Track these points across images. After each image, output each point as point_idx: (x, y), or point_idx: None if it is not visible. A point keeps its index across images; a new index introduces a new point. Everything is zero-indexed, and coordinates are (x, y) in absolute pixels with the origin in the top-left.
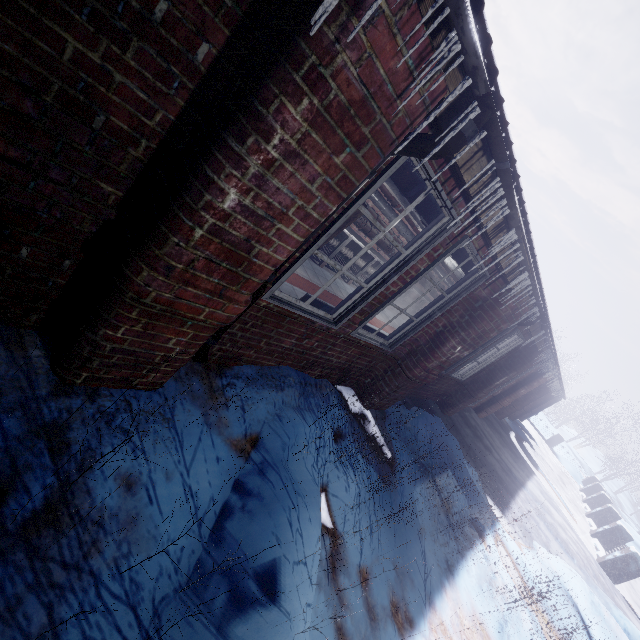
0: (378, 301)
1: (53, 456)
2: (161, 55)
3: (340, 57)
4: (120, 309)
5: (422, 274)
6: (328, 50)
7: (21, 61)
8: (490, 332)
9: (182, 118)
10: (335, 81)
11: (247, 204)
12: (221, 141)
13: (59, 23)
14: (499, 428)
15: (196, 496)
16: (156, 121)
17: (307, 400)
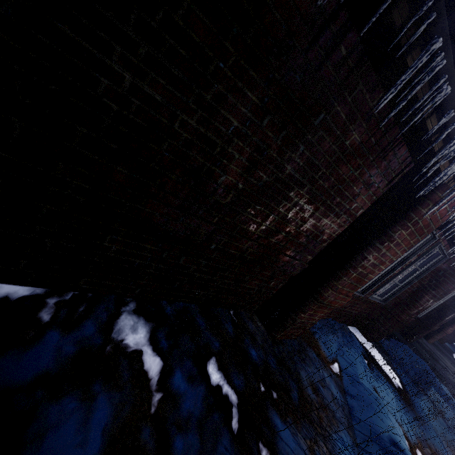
0: (386, 279)
1: (289, 374)
2: (347, 216)
3: (426, 216)
4: (311, 305)
5: (413, 263)
6: (422, 215)
7: (310, 229)
8: (451, 290)
9: (344, 231)
10: (421, 222)
11: (374, 262)
12: (372, 244)
13: (325, 218)
14: (444, 351)
15: (359, 395)
16: (335, 234)
17: (346, 338)
